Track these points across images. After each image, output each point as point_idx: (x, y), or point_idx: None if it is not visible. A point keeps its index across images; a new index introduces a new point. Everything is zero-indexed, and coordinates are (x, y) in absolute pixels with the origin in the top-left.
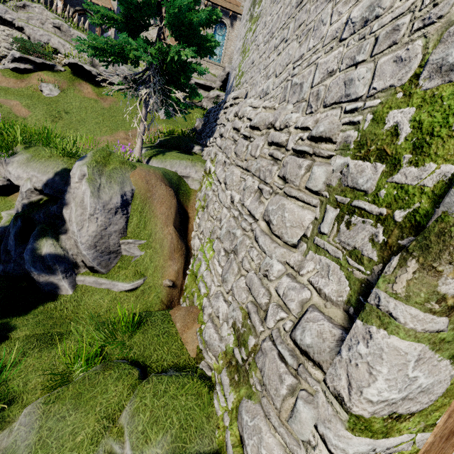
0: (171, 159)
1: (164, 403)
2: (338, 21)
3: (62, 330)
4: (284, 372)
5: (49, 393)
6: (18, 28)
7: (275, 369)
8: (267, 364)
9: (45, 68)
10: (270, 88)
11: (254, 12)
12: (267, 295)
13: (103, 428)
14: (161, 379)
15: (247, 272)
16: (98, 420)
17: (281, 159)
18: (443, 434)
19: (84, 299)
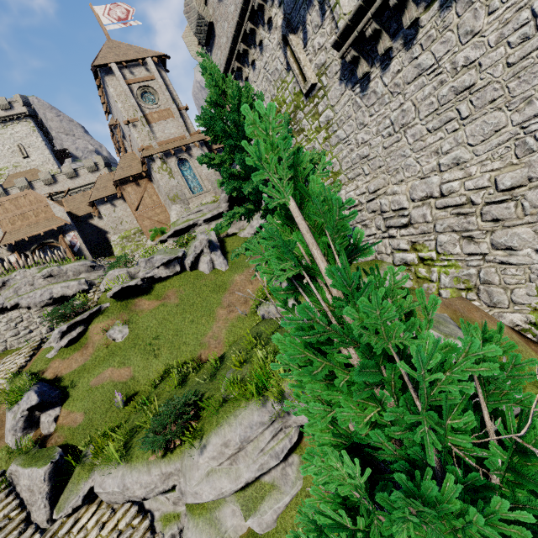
0: None
1: None
2: None
3: None
4: None
5: None
6: (12, 308)
7: None
8: None
9: (92, 318)
10: (467, 157)
11: (302, 126)
12: None
13: None
14: None
15: None
16: None
17: None
18: None
19: None
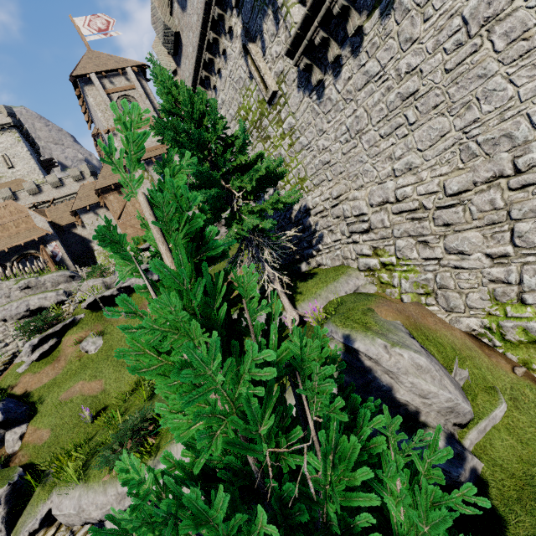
0: (322, 288)
1: None
2: (535, 81)
3: None
4: None
5: None
6: None
7: None
8: None
9: (66, 330)
10: (417, 162)
11: (268, 133)
12: None
13: None
14: None
15: None
16: None
17: None
18: None
19: (494, 457)
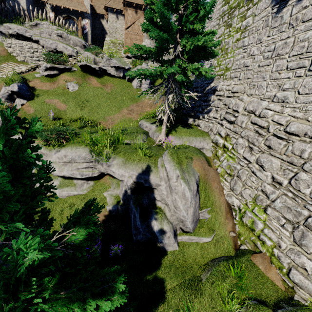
0: (186, 136)
1: None
2: None
3: (189, 276)
4: None
5: None
6: (35, 41)
7: None
8: None
9: (65, 71)
10: (291, 99)
11: (232, 22)
12: None
13: None
14: None
15: None
16: None
17: None
18: None
19: (185, 250)
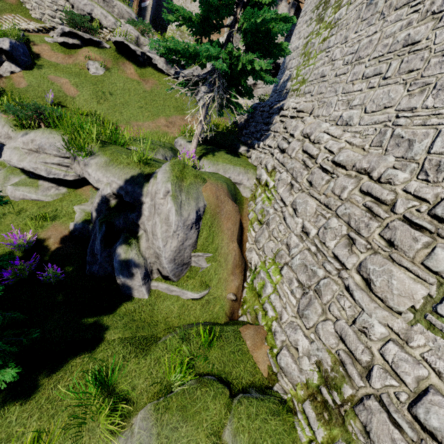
0: (223, 162)
1: (258, 426)
2: None
3: (145, 333)
4: (400, 439)
5: (153, 399)
6: None
7: (386, 432)
8: (374, 422)
9: (91, 44)
10: (355, 121)
11: (325, 15)
12: (368, 354)
13: (213, 443)
14: (251, 401)
15: (335, 318)
16: (207, 436)
17: (383, 218)
18: None
19: (157, 303)
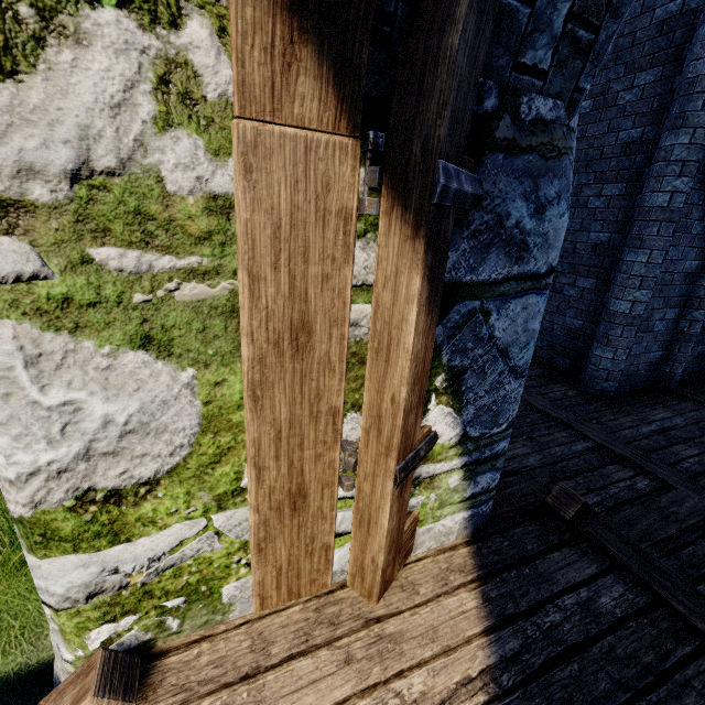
0: None
1: None
2: None
3: None
4: None
5: None
6: None
7: None
8: None
9: None
10: None
11: None
12: None
13: None
14: None
15: None
16: None
17: None
18: (275, 503)
19: None
